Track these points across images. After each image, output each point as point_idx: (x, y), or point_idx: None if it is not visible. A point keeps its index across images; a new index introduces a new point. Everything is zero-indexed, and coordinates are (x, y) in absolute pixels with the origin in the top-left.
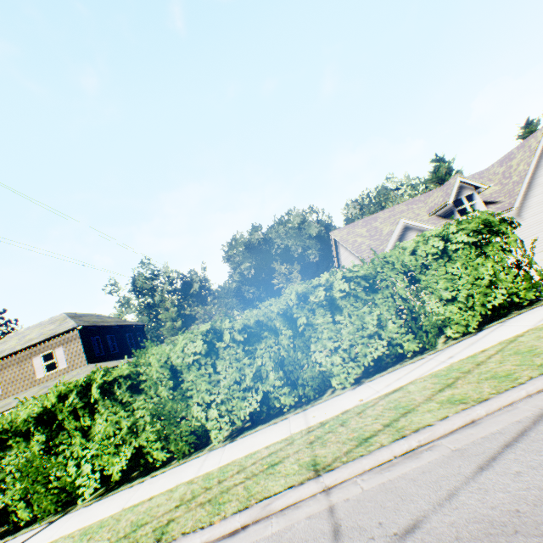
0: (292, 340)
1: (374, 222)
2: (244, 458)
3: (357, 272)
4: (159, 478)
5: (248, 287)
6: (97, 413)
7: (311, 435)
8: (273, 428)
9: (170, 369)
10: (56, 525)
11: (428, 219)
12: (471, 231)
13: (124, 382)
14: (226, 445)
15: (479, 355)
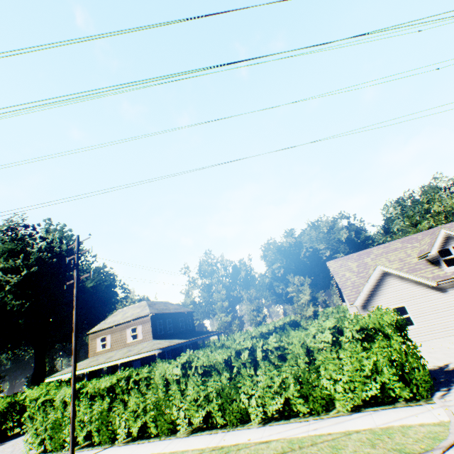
0: (228, 380)
1: (366, 257)
2: (180, 452)
3: (270, 345)
4: (149, 444)
5: (278, 283)
6: (130, 395)
7: (211, 453)
8: (207, 437)
9: (165, 379)
10: (106, 451)
11: (416, 262)
12: (362, 327)
13: (143, 381)
14: (184, 437)
15: (322, 437)
